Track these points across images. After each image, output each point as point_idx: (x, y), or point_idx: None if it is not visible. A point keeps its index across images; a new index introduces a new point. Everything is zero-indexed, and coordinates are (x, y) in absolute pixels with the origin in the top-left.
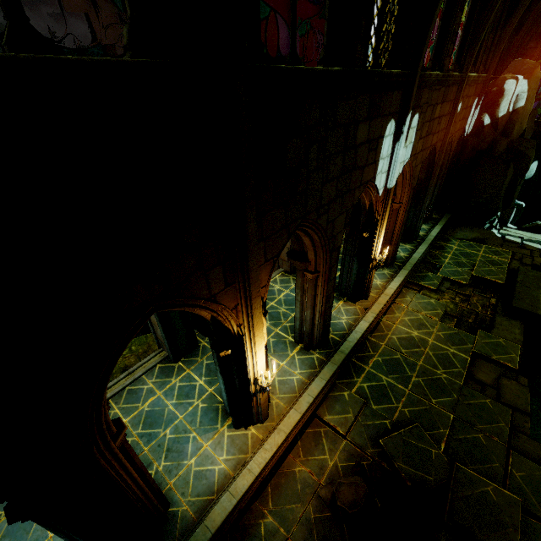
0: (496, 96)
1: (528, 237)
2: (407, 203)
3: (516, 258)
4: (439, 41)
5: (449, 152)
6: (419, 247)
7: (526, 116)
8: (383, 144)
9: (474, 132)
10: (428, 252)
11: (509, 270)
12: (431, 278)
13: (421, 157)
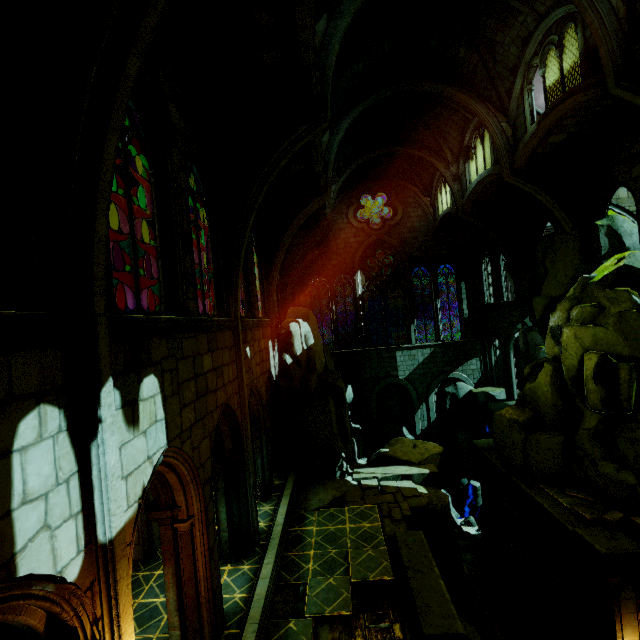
0: (287, 337)
1: (381, 473)
2: (205, 510)
3: (385, 513)
4: (166, 282)
5: (260, 400)
6: (264, 561)
7: (320, 351)
8: (18, 469)
9: (282, 372)
10: (281, 560)
11: (388, 543)
12: (296, 636)
13: (203, 429)
